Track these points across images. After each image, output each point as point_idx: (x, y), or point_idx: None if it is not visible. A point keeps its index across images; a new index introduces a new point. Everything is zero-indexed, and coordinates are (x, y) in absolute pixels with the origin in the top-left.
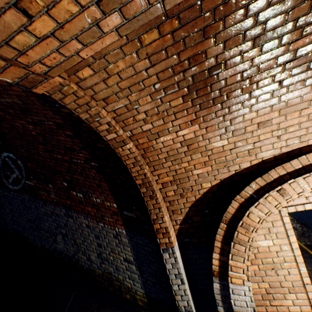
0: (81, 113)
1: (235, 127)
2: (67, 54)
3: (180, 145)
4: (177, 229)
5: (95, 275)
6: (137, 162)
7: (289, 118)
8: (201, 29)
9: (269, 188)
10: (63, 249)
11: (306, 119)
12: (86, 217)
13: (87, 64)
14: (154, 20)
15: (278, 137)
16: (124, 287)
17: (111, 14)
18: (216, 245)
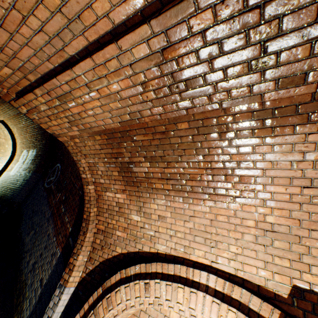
0: (74, 156)
1: (145, 210)
2: (64, 131)
3: (116, 204)
4: (82, 277)
5: (20, 278)
6: (90, 200)
7: (177, 223)
8: (117, 142)
9: (144, 278)
10: (26, 243)
11: (189, 231)
12: (54, 227)
13: (77, 137)
14: (97, 133)
15: (170, 236)
16: (21, 306)
17: (74, 126)
18: (84, 307)
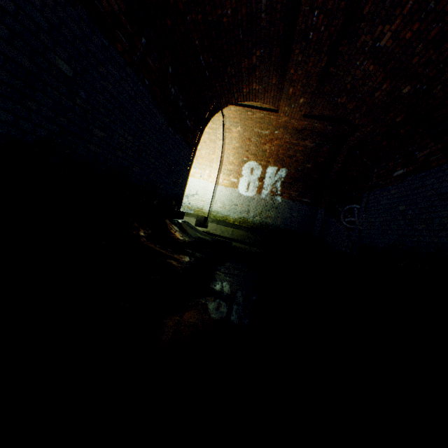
0: None
1: None
2: None
3: None
4: None
5: None
6: None
7: None
8: None
9: None
10: None
11: None
12: None
13: None
14: None
15: None
16: None
17: None
18: None
